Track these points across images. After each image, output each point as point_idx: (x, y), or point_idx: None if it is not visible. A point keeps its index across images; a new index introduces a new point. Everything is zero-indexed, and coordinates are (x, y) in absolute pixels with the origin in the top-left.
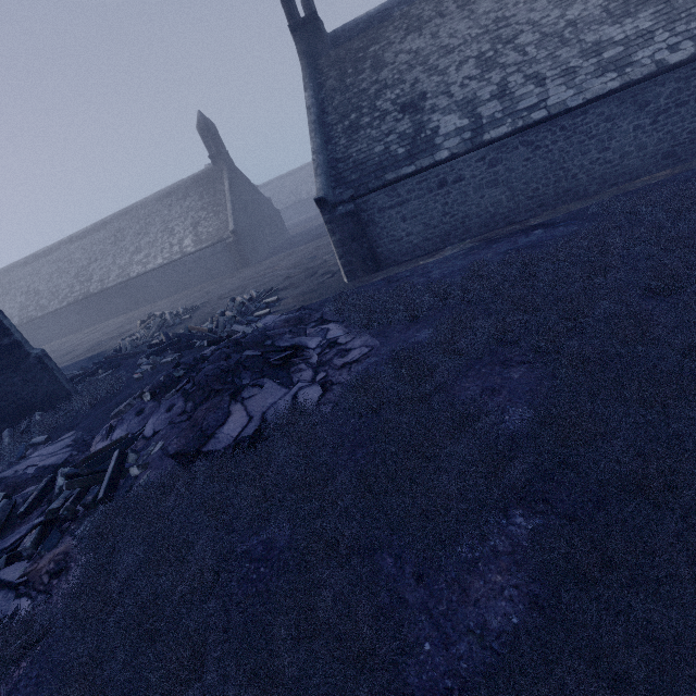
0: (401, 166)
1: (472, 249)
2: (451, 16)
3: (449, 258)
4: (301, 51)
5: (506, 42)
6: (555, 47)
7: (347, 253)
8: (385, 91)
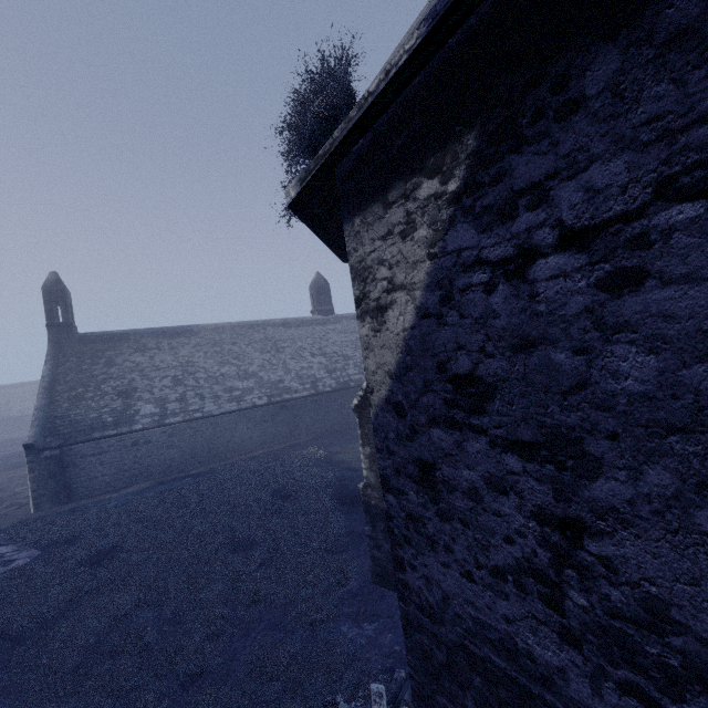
0: (107, 429)
1: (147, 488)
2: (165, 351)
3: (129, 493)
4: (52, 339)
5: (190, 374)
6: (213, 383)
7: (42, 487)
8: (110, 380)
